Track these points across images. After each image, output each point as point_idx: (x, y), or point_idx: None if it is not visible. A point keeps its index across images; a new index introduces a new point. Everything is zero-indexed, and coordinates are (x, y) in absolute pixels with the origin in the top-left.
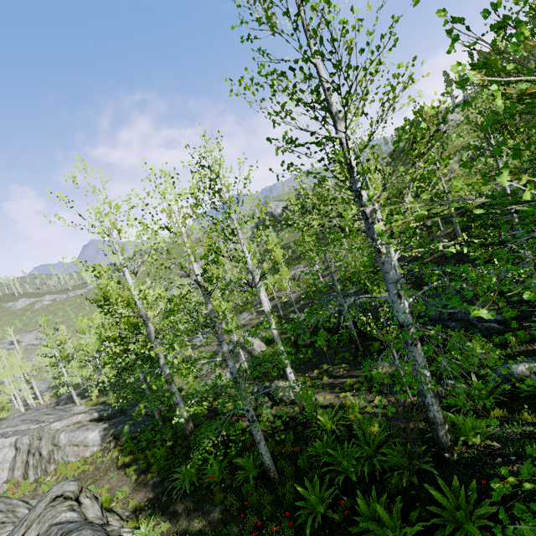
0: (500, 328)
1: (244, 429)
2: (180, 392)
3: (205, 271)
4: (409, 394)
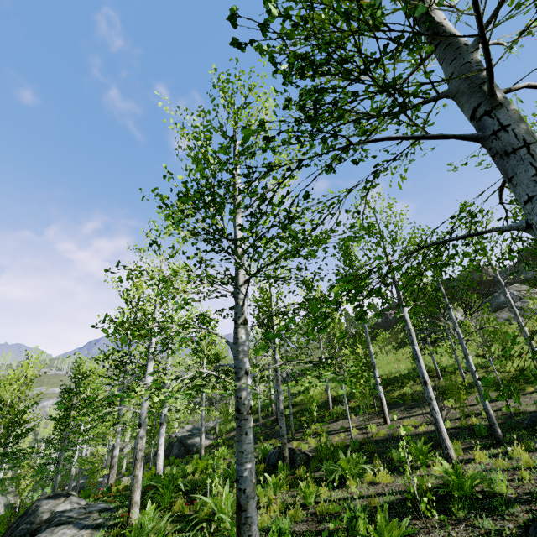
0: None
1: None
2: None
3: None
4: None
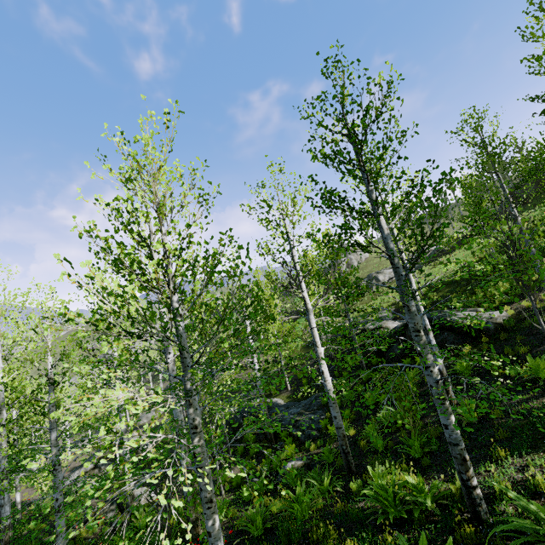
0: (316, 435)
1: (71, 538)
2: (29, 506)
3: (54, 366)
4: (222, 491)
